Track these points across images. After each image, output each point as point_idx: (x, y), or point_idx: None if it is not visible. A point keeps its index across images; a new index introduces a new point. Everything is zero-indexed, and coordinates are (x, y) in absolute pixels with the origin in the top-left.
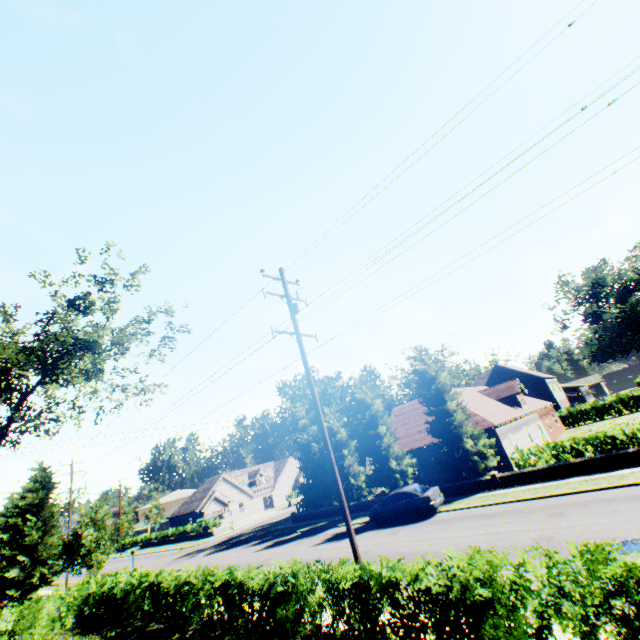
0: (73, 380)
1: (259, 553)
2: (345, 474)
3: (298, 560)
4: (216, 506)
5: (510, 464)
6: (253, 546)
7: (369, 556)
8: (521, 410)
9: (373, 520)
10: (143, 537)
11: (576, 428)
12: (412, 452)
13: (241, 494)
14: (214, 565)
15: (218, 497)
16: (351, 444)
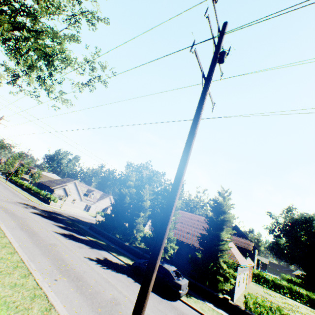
0: (2, 32)
1: (54, 235)
2: (133, 225)
3: (68, 264)
4: (62, 192)
5: (233, 293)
6: (57, 227)
7: (116, 313)
8: (246, 260)
9: (133, 269)
10: (22, 182)
11: (258, 285)
12: (177, 241)
13: (78, 195)
14: (25, 222)
15: (66, 189)
16: (147, 212)
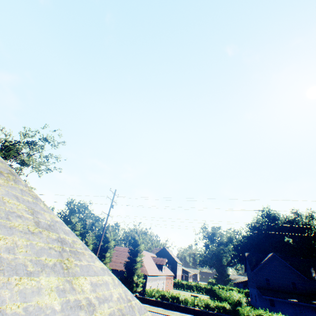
0: None
1: None
2: None
3: None
4: None
5: (145, 293)
6: None
7: None
8: (161, 272)
9: None
10: None
11: (176, 290)
12: (113, 270)
13: None
14: None
15: None
16: None
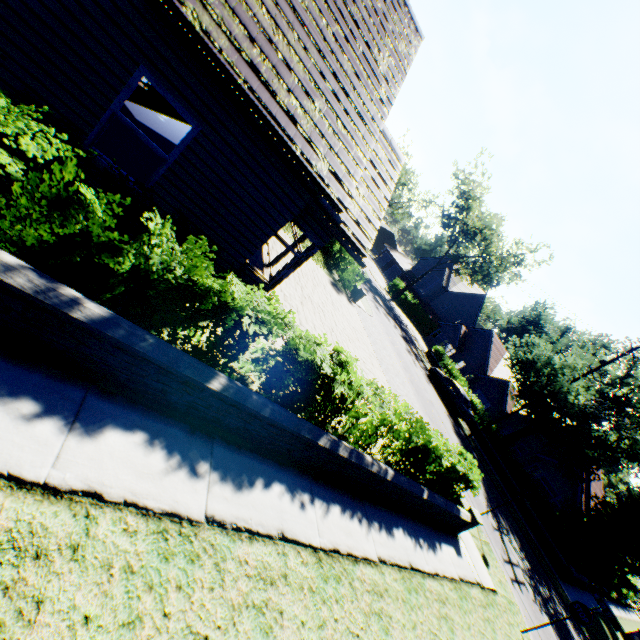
0: None
1: None
2: None
3: None
4: None
5: None
6: None
7: None
8: None
9: None
10: None
11: None
12: None
13: None
14: None
15: None
16: None
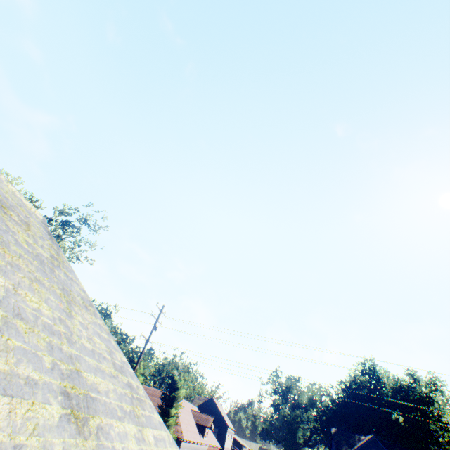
0: None
1: None
2: None
3: None
4: None
5: None
6: None
7: None
8: (202, 439)
9: None
10: None
11: None
12: None
13: None
14: None
15: None
16: None
